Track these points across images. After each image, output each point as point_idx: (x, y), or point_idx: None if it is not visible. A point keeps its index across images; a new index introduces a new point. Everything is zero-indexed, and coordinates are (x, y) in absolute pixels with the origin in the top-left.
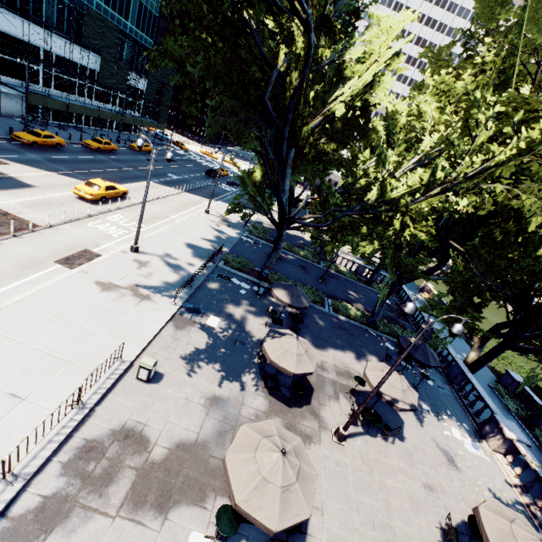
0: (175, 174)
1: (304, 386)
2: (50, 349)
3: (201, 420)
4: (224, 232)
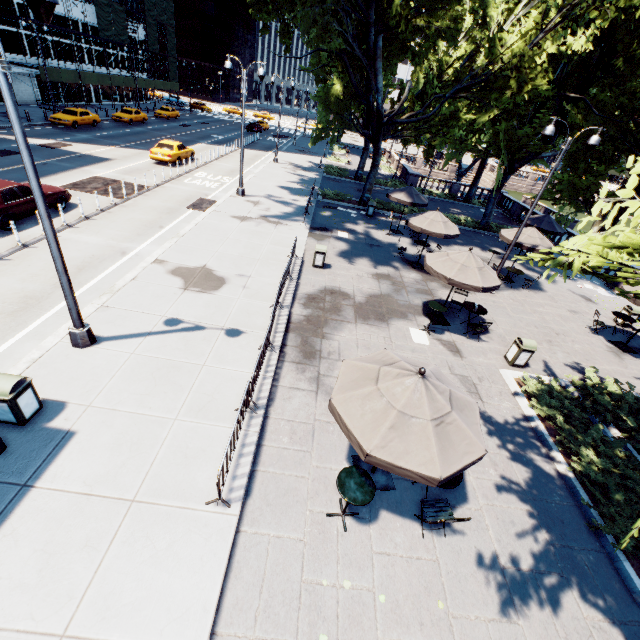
0: (218, 134)
1: None
2: (239, 254)
3: (377, 285)
4: (304, 175)
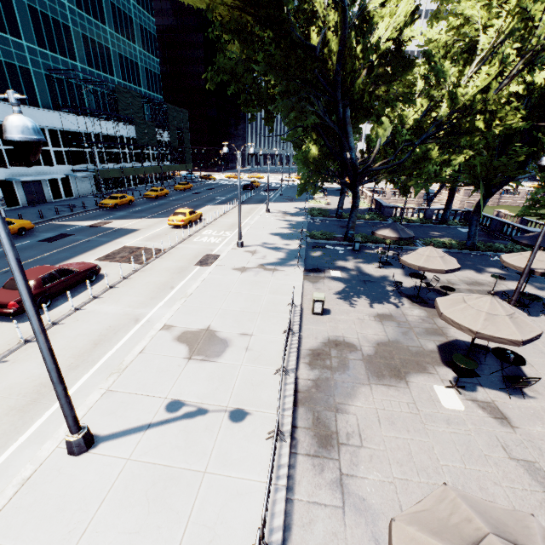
0: (221, 196)
1: (452, 287)
2: (241, 308)
3: (382, 328)
4: (292, 220)
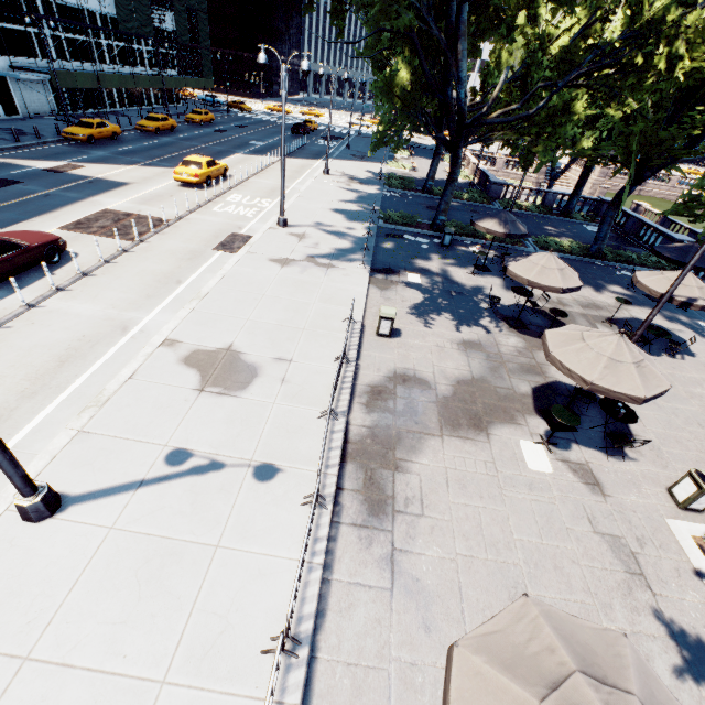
0: (258, 140)
1: (565, 312)
2: (278, 321)
3: (466, 361)
4: (361, 191)
